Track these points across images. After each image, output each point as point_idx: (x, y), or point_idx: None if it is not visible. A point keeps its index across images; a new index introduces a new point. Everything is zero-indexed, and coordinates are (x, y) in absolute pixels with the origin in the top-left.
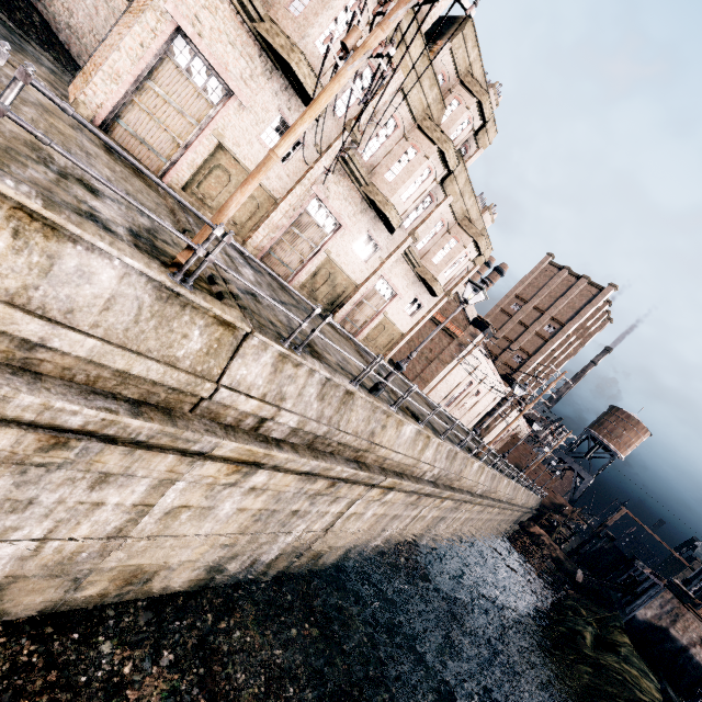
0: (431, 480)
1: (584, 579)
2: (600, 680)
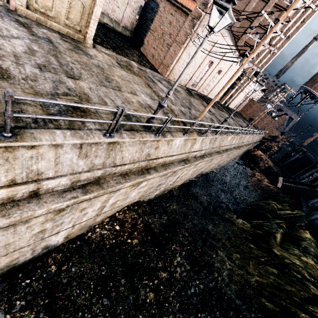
0: (84, 183)
1: (282, 185)
2: (282, 281)
